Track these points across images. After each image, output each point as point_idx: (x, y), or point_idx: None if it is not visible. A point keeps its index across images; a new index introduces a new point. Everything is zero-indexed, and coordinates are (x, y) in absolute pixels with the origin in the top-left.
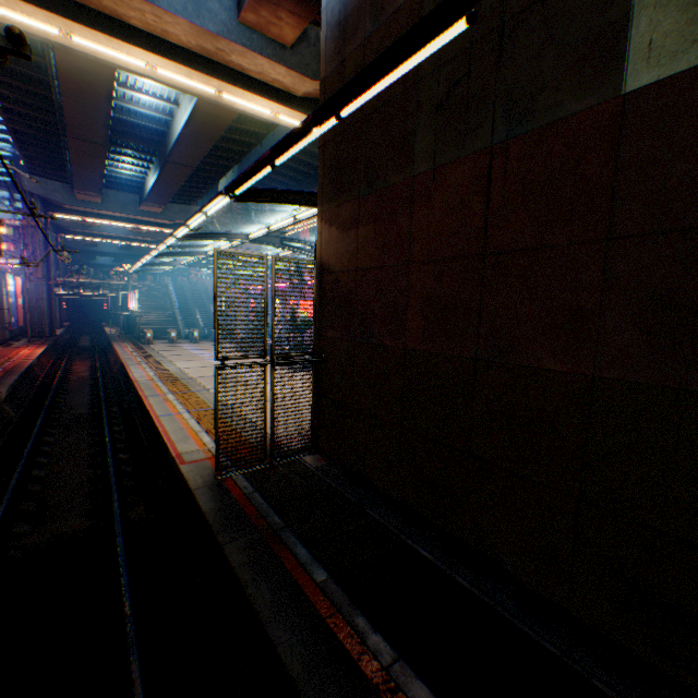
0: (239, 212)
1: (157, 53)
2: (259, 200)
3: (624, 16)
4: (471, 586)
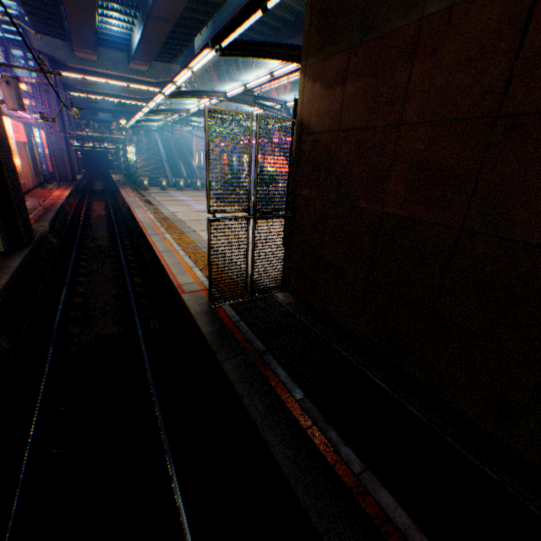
0: (213, 70)
1: None
2: (242, 53)
3: None
4: (421, 415)
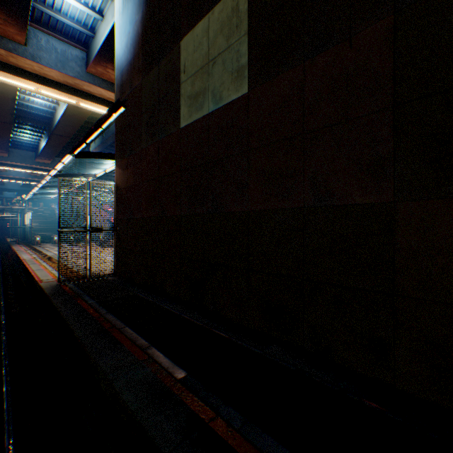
0: (104, 163)
1: (41, 84)
2: (88, 157)
3: (180, 106)
4: (152, 300)
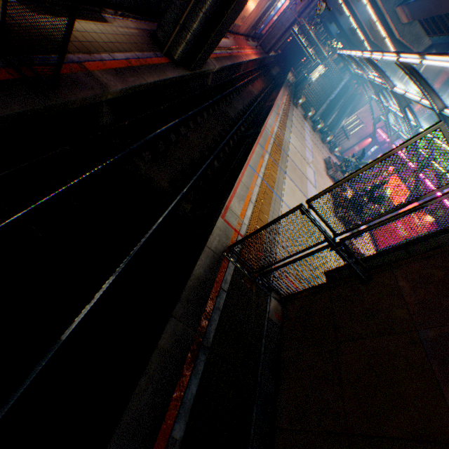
0: None
1: None
2: None
3: None
4: None
